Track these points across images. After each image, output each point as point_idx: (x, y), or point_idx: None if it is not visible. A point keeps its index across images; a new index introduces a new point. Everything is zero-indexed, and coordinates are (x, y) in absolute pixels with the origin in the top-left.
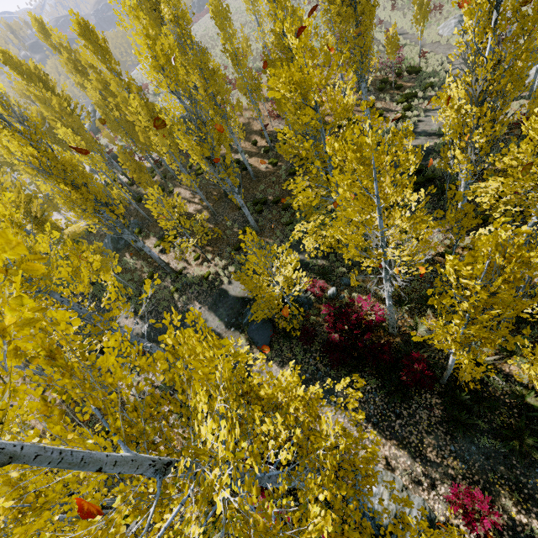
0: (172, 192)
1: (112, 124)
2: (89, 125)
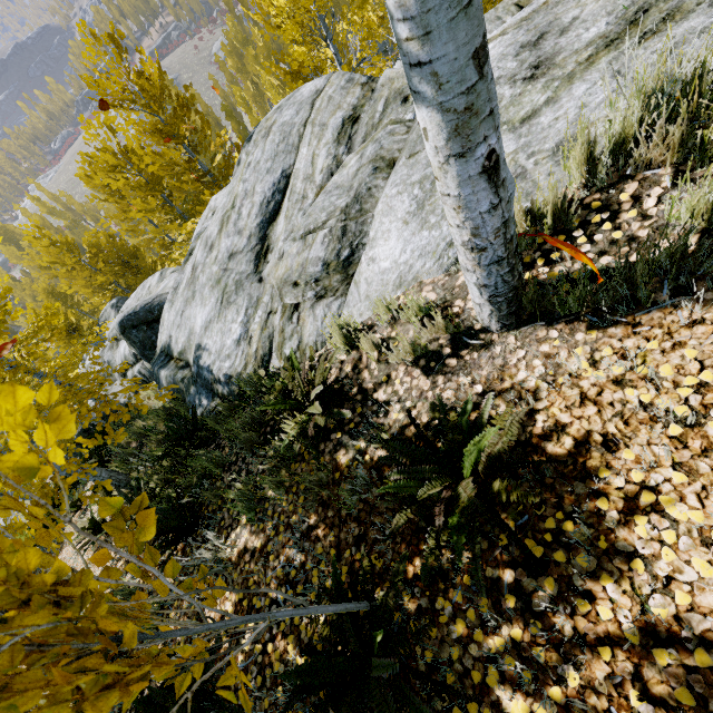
0: None
1: None
2: None
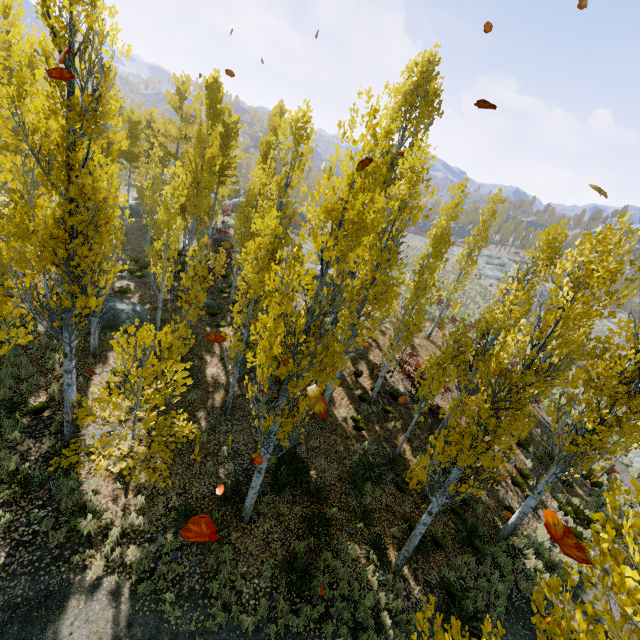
0: (221, 327)
1: (239, 216)
2: (238, 202)
